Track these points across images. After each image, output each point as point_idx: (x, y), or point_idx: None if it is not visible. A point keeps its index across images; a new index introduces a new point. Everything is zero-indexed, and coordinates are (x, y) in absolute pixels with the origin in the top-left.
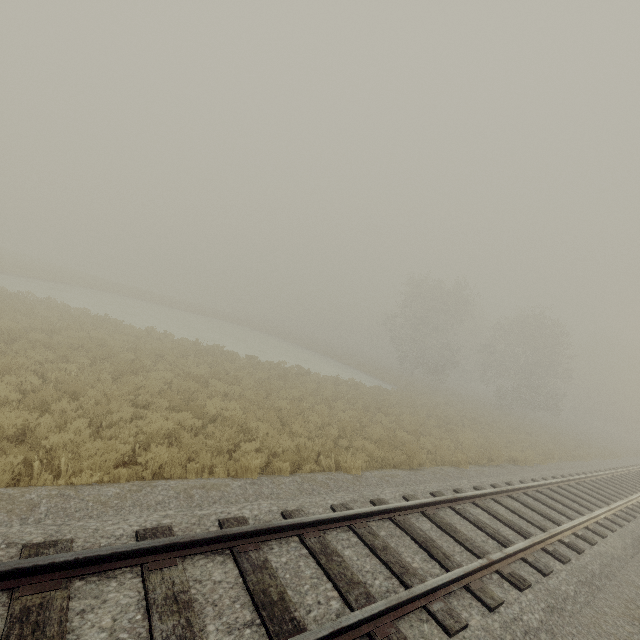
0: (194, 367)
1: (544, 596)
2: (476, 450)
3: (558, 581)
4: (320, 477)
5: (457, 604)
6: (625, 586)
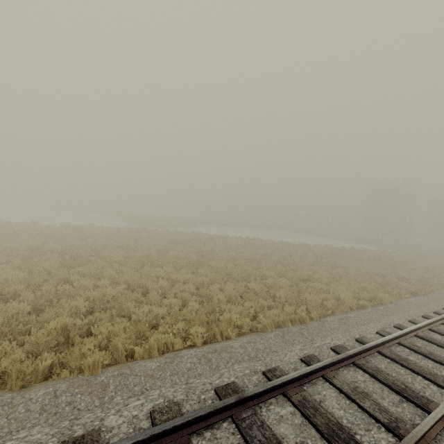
0: (363, 256)
1: None
2: None
3: None
4: None
5: None
6: None
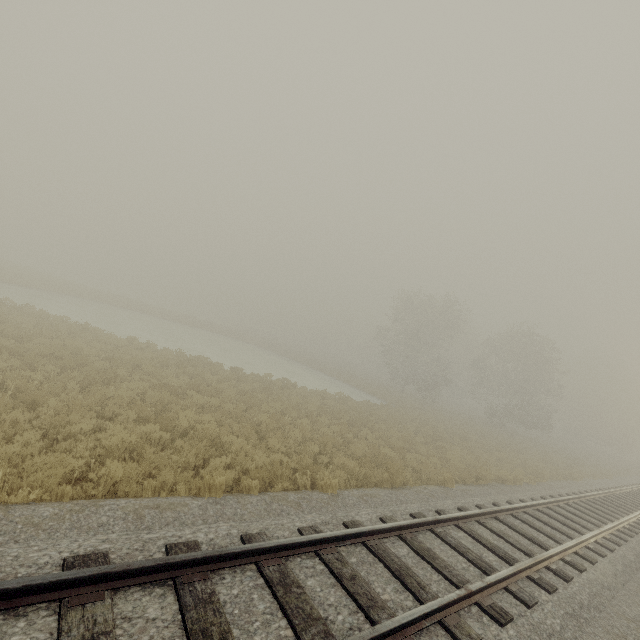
0: (172, 378)
1: (527, 632)
2: (464, 468)
3: (543, 614)
4: (292, 496)
5: None
6: (616, 618)
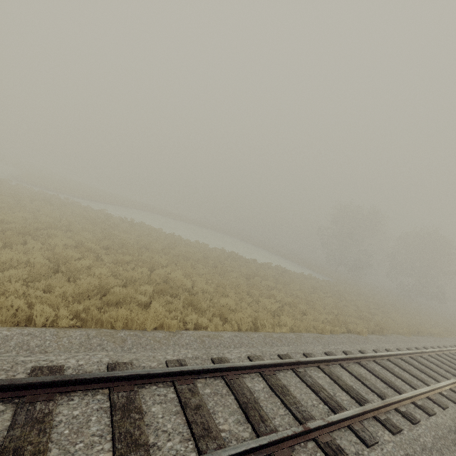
0: (243, 269)
1: None
2: (406, 326)
3: None
4: (352, 336)
5: (450, 394)
6: None
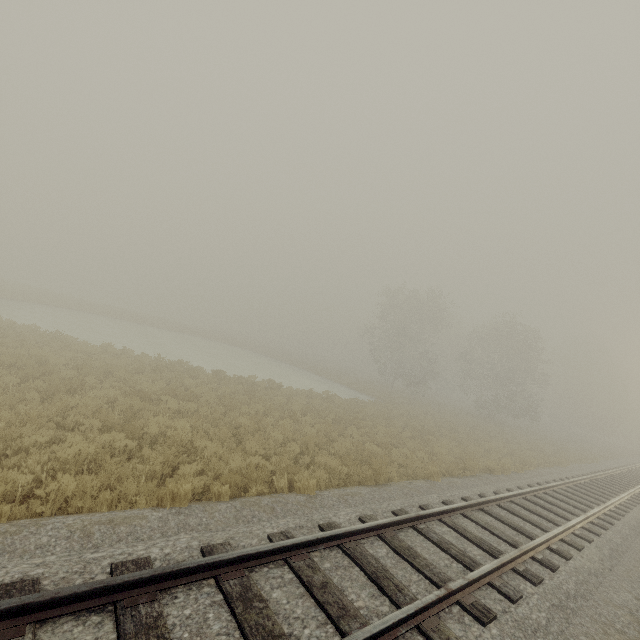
0: (146, 383)
1: (511, 629)
2: (451, 461)
3: (528, 608)
4: (266, 501)
5: None
6: (603, 606)
